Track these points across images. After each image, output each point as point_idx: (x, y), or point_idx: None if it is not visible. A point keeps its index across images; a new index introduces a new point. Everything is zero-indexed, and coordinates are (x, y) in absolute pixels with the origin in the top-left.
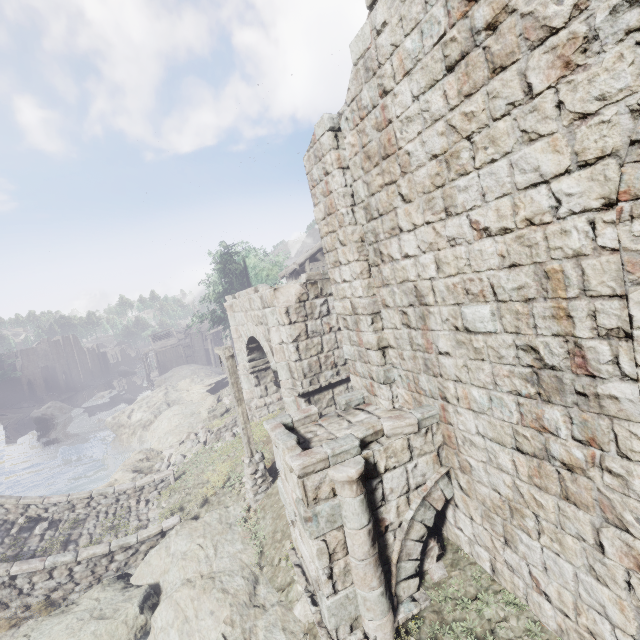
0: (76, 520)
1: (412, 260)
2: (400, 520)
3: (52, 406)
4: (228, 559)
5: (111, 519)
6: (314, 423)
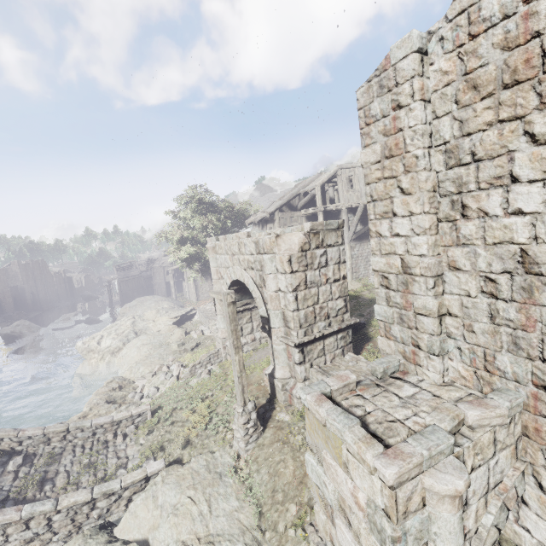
0: (52, 455)
1: (528, 218)
2: (476, 525)
3: (21, 324)
4: (225, 519)
5: (88, 455)
6: (353, 393)
